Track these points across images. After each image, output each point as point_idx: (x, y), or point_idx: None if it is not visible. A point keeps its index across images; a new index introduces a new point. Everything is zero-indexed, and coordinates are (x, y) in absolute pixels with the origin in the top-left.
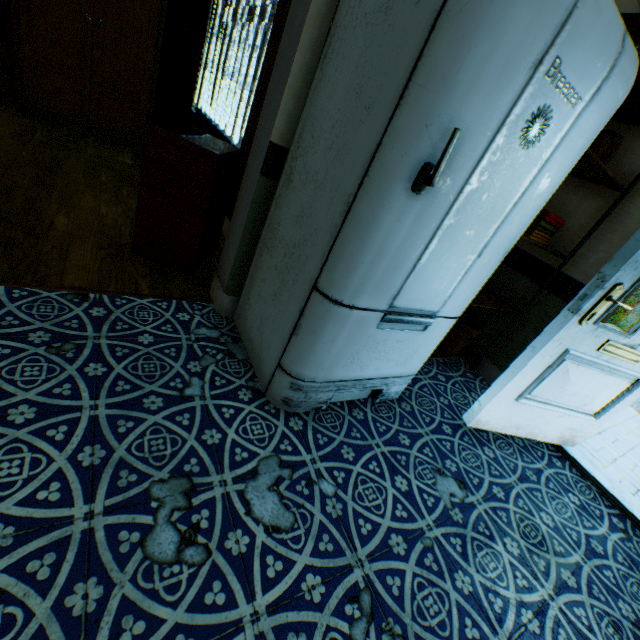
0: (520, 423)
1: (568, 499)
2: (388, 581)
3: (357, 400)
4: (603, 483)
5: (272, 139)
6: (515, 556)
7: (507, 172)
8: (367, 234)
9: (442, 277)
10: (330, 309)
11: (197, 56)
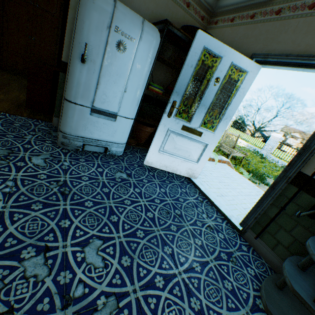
0: (166, 164)
1: (180, 189)
2: (73, 182)
3: (98, 152)
4: (201, 188)
5: (62, 60)
6: (136, 192)
7: (119, 60)
8: (73, 77)
9: (111, 98)
10: (68, 104)
11: None
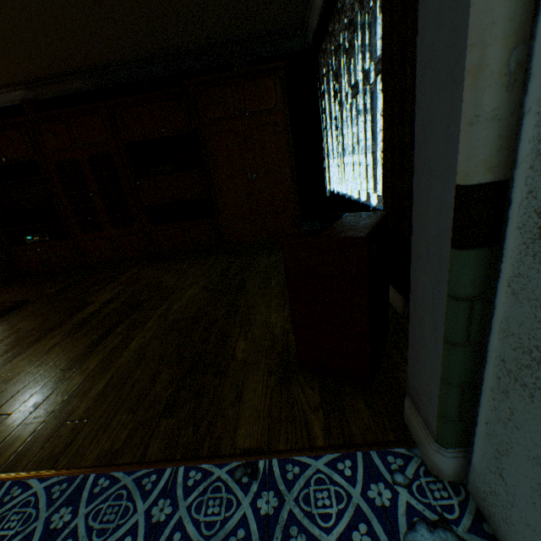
0: None
1: None
2: None
3: None
4: None
5: (459, 180)
6: None
7: None
8: None
9: None
10: None
11: (320, 154)
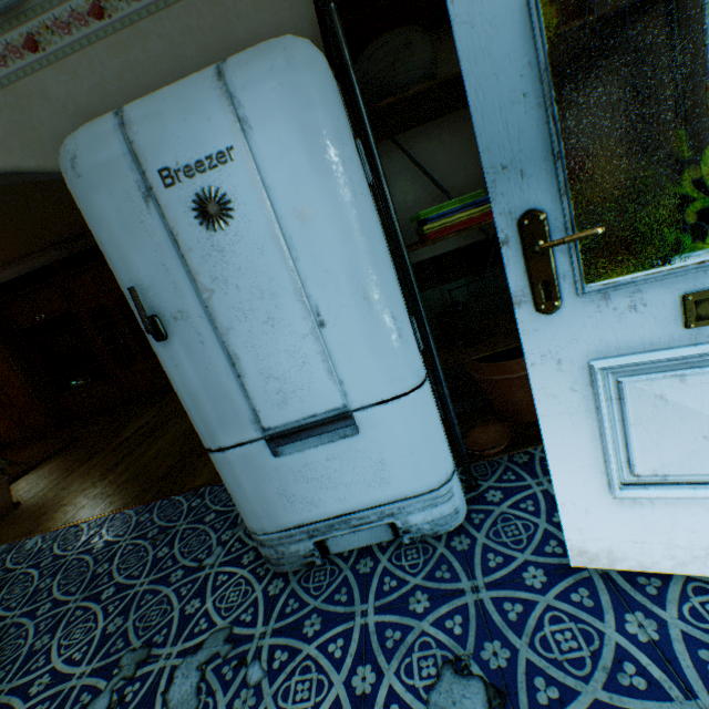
0: None
1: None
2: None
3: (376, 544)
4: None
5: None
6: None
7: (235, 254)
8: (175, 387)
9: (296, 373)
10: (213, 458)
11: None
